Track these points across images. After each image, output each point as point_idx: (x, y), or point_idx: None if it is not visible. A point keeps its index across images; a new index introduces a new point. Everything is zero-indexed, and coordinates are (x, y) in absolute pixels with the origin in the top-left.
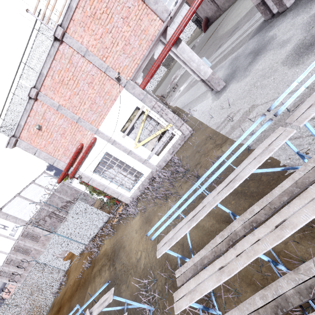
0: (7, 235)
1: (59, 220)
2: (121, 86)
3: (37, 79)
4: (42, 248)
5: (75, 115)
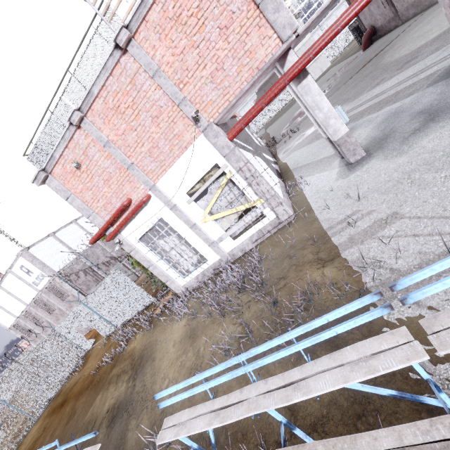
0: (29, 282)
1: (96, 280)
2: (199, 130)
3: (84, 100)
4: (68, 310)
5: (126, 158)
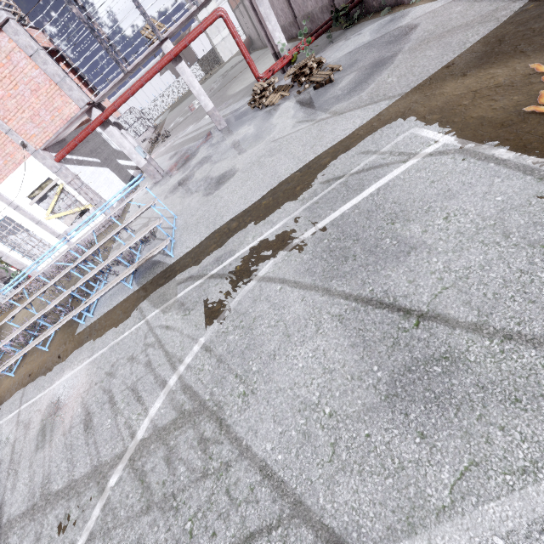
0: None
1: None
2: (29, 153)
3: None
4: None
5: None
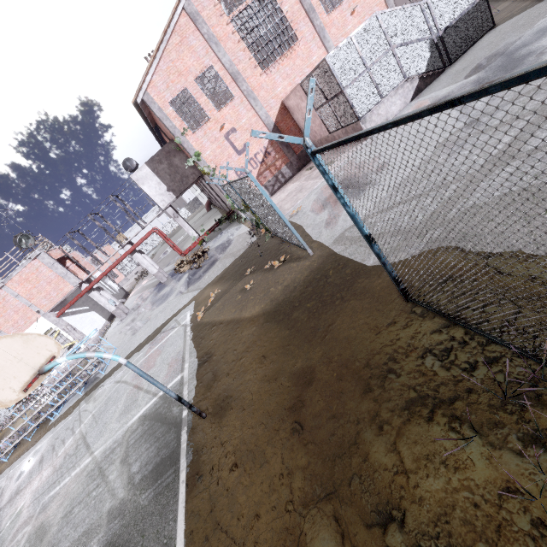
0: None
1: None
2: (41, 315)
3: None
4: None
5: None
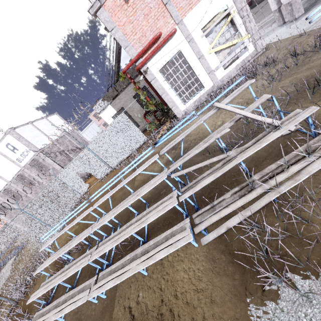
0: (13, 159)
1: (69, 160)
2: None
3: None
4: (47, 183)
5: None
